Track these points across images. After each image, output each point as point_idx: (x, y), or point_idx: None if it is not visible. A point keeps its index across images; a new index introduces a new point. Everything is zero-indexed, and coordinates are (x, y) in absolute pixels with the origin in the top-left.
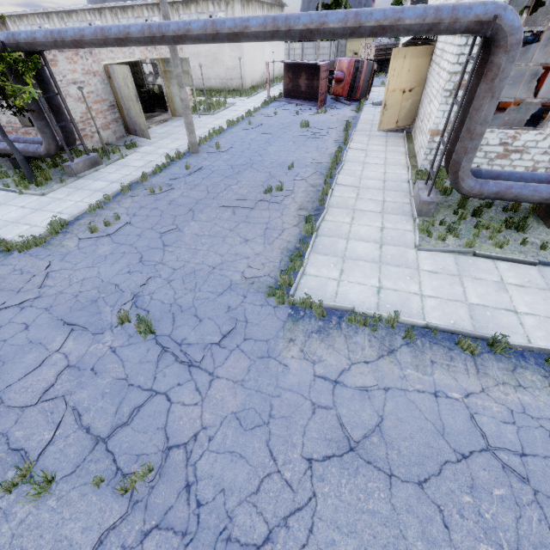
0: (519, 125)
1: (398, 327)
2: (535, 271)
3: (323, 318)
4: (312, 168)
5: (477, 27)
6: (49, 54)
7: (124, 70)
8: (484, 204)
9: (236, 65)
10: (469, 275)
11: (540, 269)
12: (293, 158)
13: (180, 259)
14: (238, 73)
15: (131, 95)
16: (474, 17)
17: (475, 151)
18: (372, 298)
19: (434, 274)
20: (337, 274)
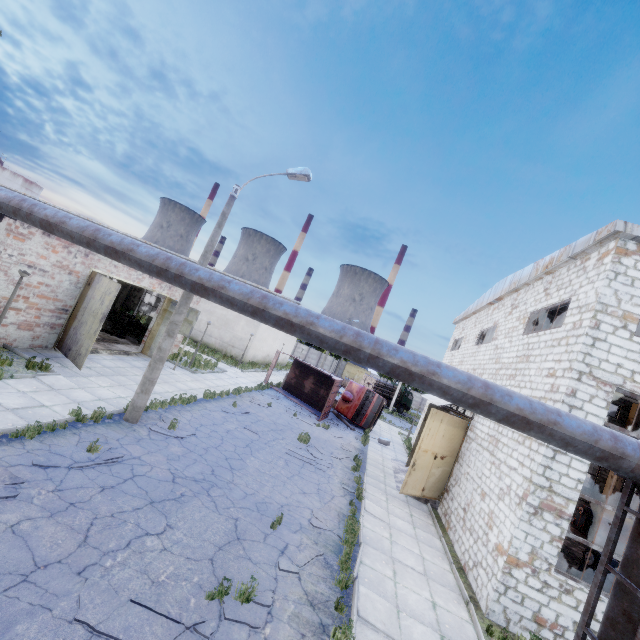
0: (589, 570)
1: None
2: None
3: None
4: (311, 539)
5: None
6: (25, 228)
7: (112, 285)
8: None
9: (245, 338)
10: None
11: None
12: (282, 498)
13: None
14: (243, 345)
15: (99, 312)
16: None
17: None
18: None
19: None
20: None
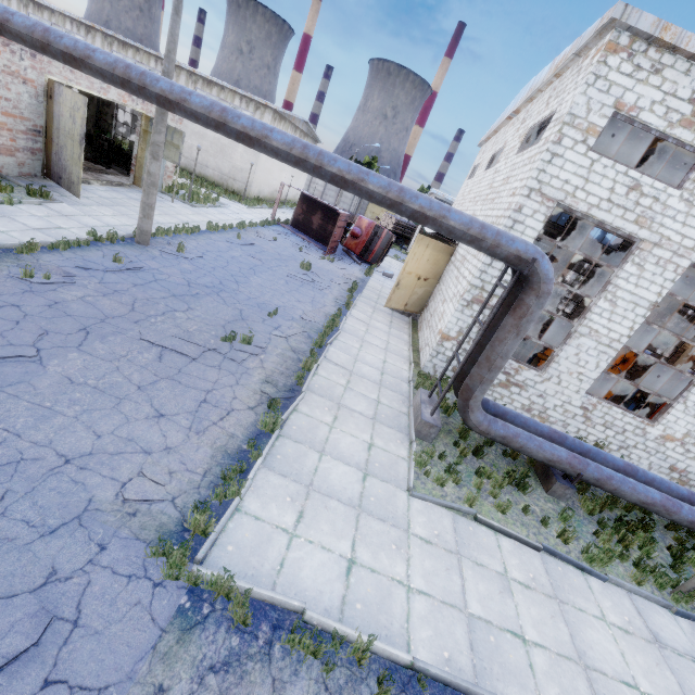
0: (517, 354)
1: (368, 663)
2: (539, 560)
3: (244, 626)
4: (300, 325)
5: (516, 260)
6: None
7: (78, 99)
8: (484, 439)
9: (246, 169)
10: (469, 555)
11: (543, 558)
12: (279, 302)
13: (2, 423)
14: (245, 177)
15: (75, 133)
16: (515, 251)
17: (491, 383)
18: (337, 584)
19: (428, 545)
20: (292, 520)
